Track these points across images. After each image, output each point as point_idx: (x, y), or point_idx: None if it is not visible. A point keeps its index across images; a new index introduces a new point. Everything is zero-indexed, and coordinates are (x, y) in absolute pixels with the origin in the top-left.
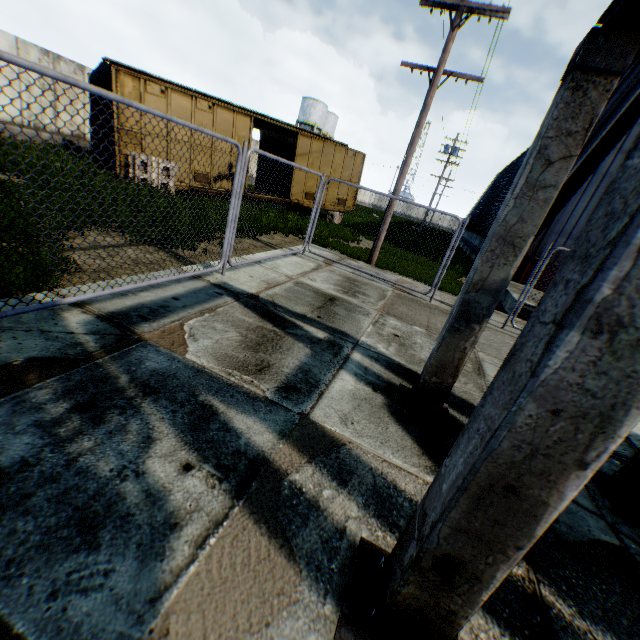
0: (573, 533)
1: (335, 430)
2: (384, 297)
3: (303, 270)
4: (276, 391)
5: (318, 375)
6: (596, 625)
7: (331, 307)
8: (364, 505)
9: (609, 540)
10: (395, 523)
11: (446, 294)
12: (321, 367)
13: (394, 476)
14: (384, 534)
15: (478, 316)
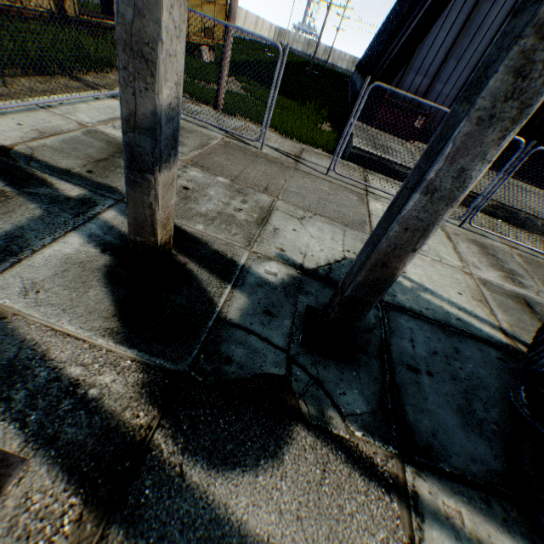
0: (241, 372)
1: (4, 303)
2: (204, 146)
3: (112, 116)
4: None
5: (31, 240)
6: (194, 457)
7: (118, 159)
8: None
9: (277, 372)
10: (9, 398)
11: (289, 141)
12: (44, 230)
13: (52, 345)
14: None
15: (148, 164)
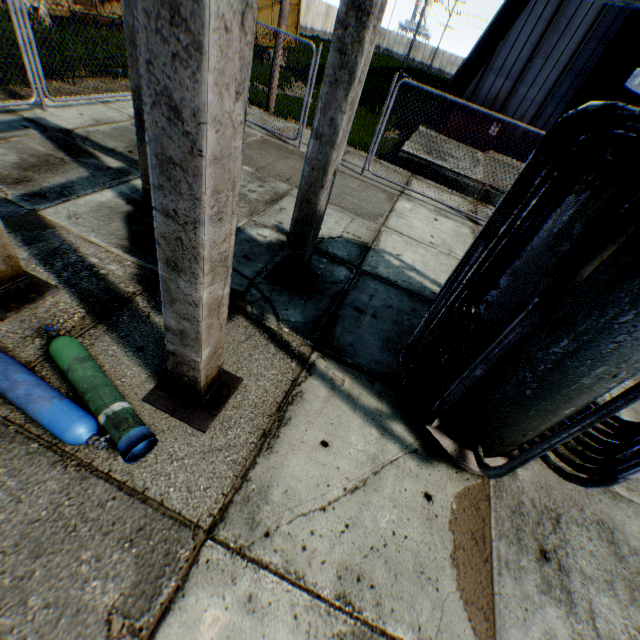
0: None
1: (56, 221)
2: None
3: None
4: (22, 196)
5: (78, 190)
6: (159, 312)
7: None
8: (37, 255)
9: (237, 289)
10: (53, 264)
11: None
12: (88, 186)
13: (82, 246)
14: (38, 267)
15: None
